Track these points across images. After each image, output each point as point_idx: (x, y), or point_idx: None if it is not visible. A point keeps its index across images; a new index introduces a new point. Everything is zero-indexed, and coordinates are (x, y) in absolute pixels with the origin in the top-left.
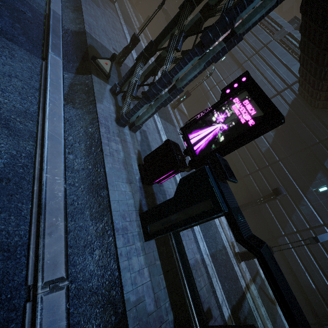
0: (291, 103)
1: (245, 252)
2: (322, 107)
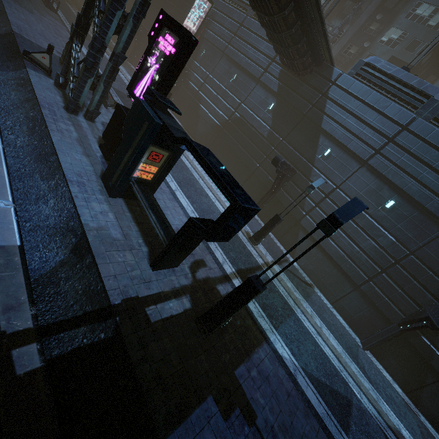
0: (279, 76)
1: (257, 232)
2: (303, 69)
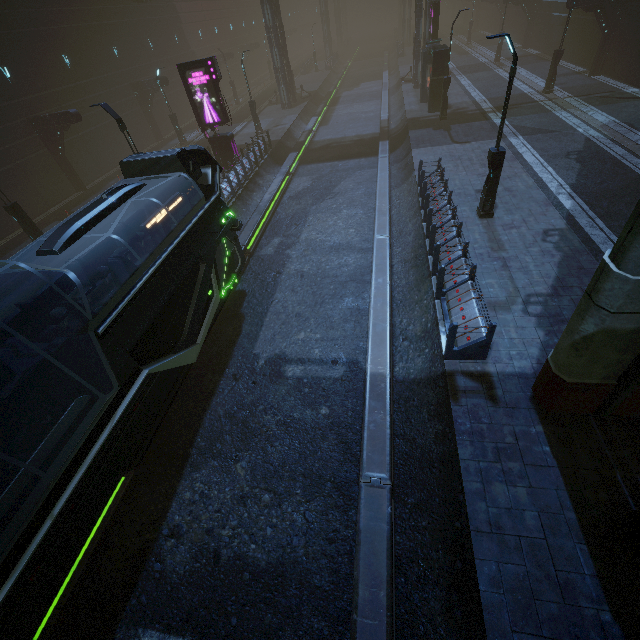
0: None
1: (546, 81)
2: None
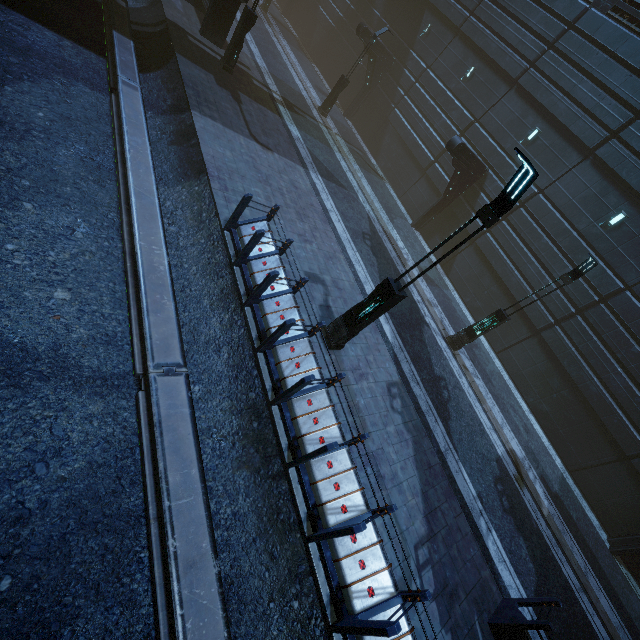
0: None
1: (325, 100)
2: None
